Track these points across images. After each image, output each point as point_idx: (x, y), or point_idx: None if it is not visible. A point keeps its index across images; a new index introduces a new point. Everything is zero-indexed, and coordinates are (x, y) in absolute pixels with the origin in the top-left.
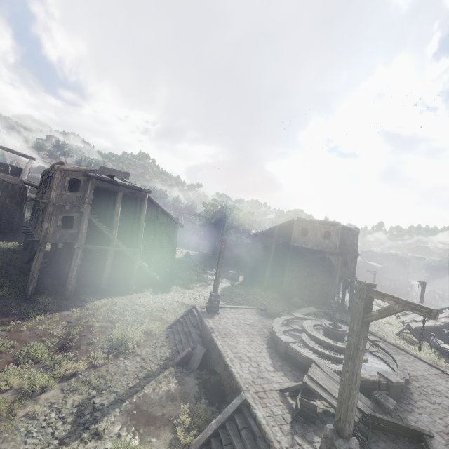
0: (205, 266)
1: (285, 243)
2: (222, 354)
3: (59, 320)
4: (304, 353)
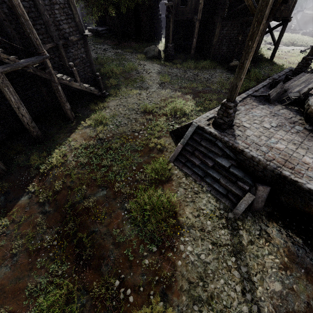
0: (113, 48)
1: None
2: None
3: (29, 217)
4: None
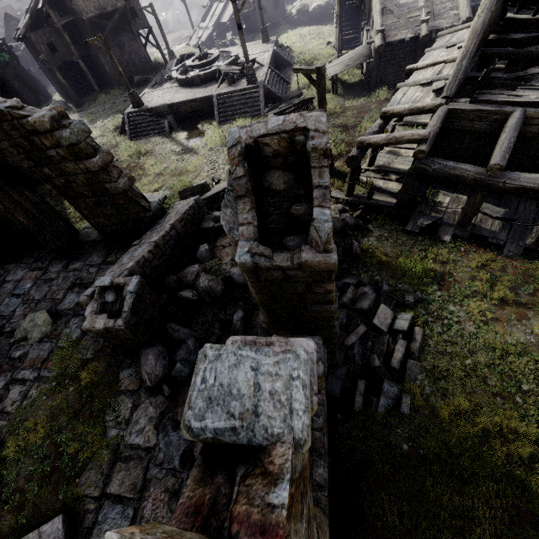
0: None
1: (66, 24)
2: (188, 100)
3: None
4: (208, 71)
